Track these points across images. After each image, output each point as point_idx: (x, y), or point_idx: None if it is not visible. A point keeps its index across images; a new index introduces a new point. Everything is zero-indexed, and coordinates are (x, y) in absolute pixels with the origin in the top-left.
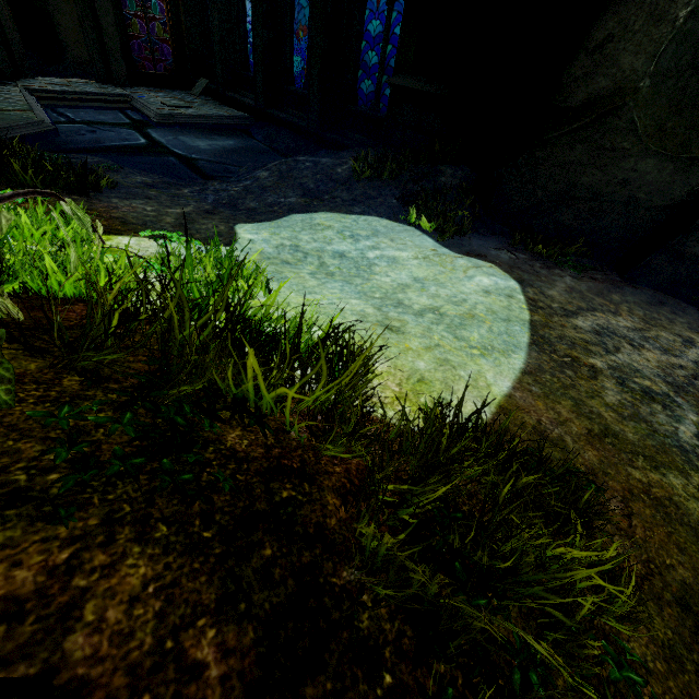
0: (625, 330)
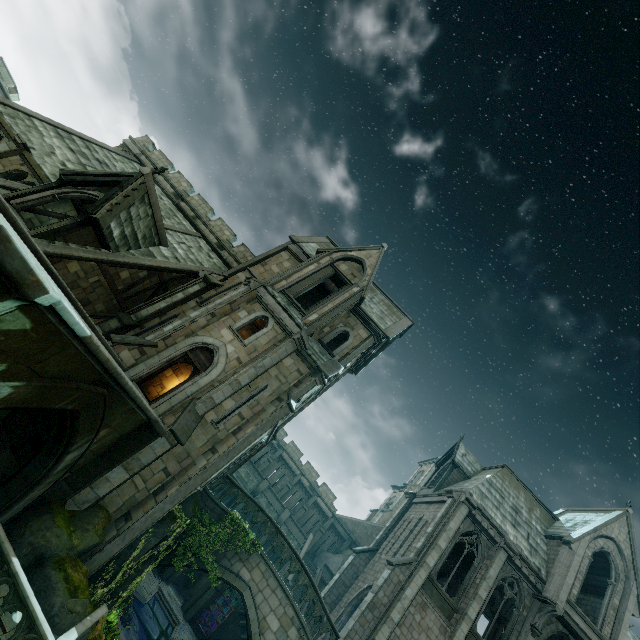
0: None
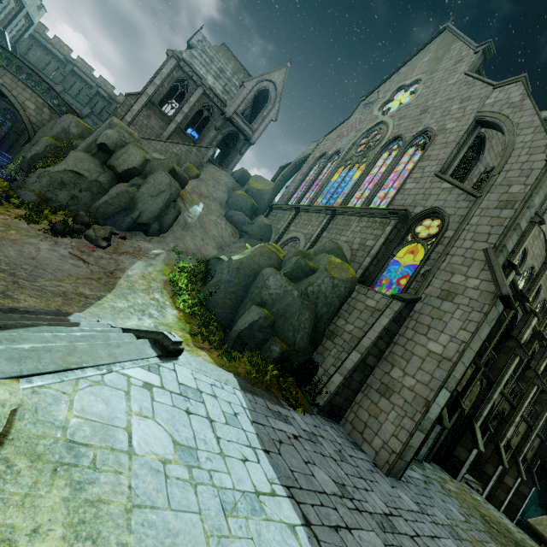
0: None
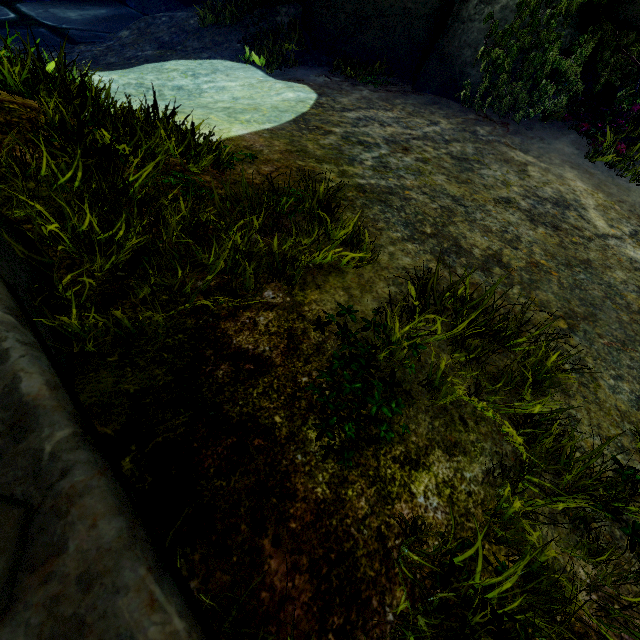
0: (385, 118)
